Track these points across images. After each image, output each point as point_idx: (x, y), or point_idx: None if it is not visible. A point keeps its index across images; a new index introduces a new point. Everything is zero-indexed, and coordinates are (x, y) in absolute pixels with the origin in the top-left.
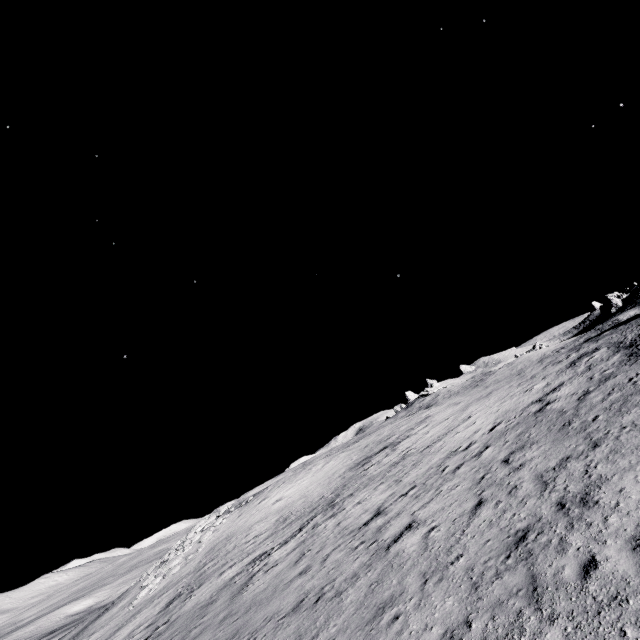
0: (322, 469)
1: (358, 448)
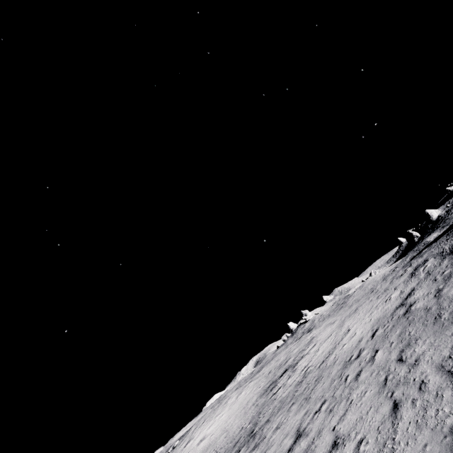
0: (236, 401)
1: (263, 375)
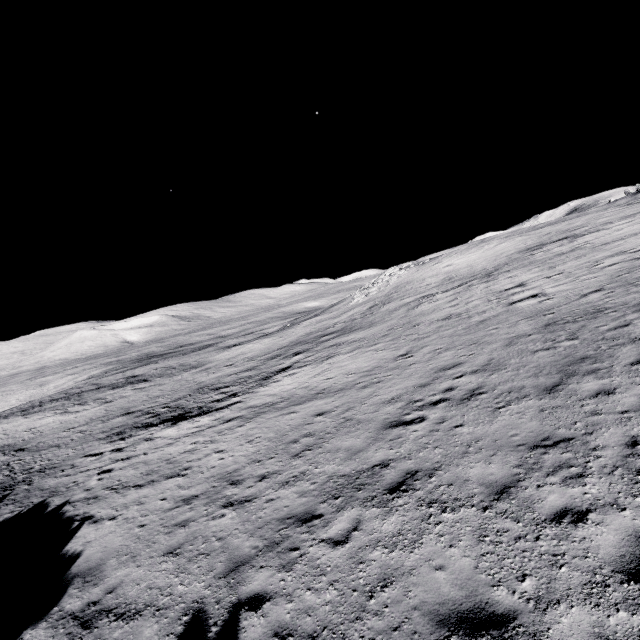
0: (493, 248)
1: (537, 235)
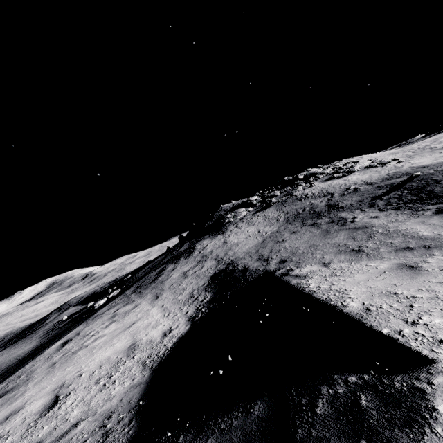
0: None
1: None
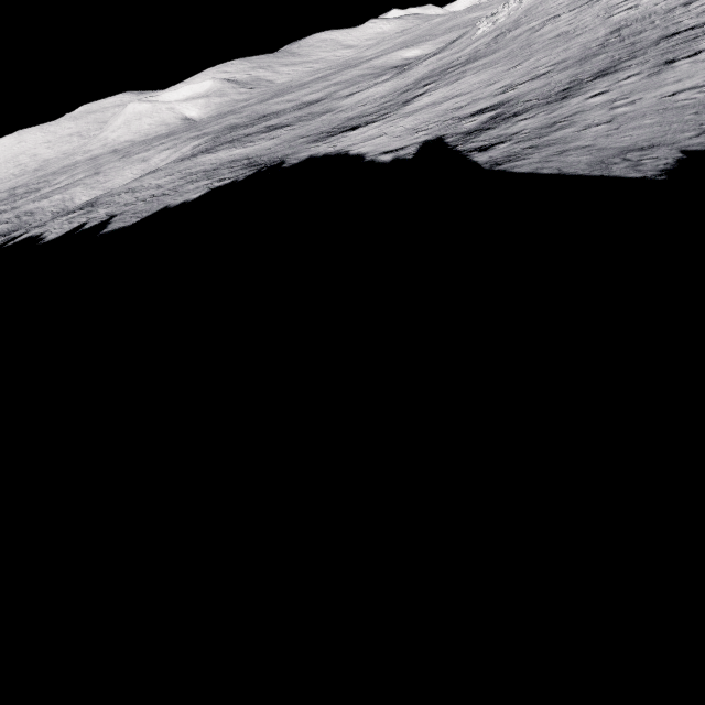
0: None
1: None
